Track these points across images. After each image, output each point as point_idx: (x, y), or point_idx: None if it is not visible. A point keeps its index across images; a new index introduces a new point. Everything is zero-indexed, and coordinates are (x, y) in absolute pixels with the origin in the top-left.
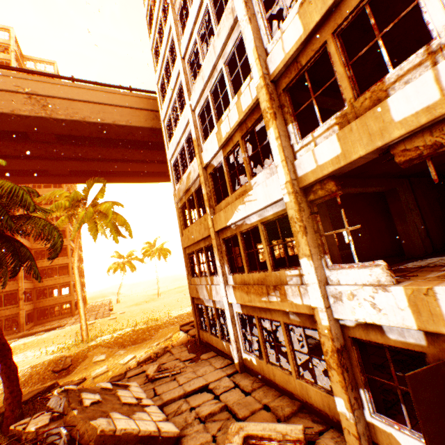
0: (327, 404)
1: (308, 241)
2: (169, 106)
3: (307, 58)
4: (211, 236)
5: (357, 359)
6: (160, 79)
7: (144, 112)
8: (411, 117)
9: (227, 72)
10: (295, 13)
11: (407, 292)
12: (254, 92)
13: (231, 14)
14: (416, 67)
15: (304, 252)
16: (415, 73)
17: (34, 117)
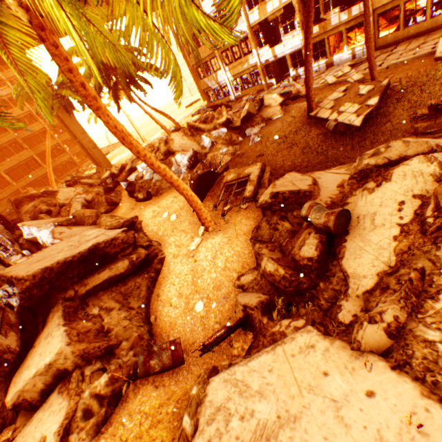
0: (260, 87)
1: (254, 44)
2: None
3: None
4: (215, 53)
5: (265, 71)
6: None
7: None
8: (270, 13)
9: None
10: None
11: (271, 50)
12: None
13: None
14: (270, 1)
15: (253, 48)
16: (270, 2)
17: None
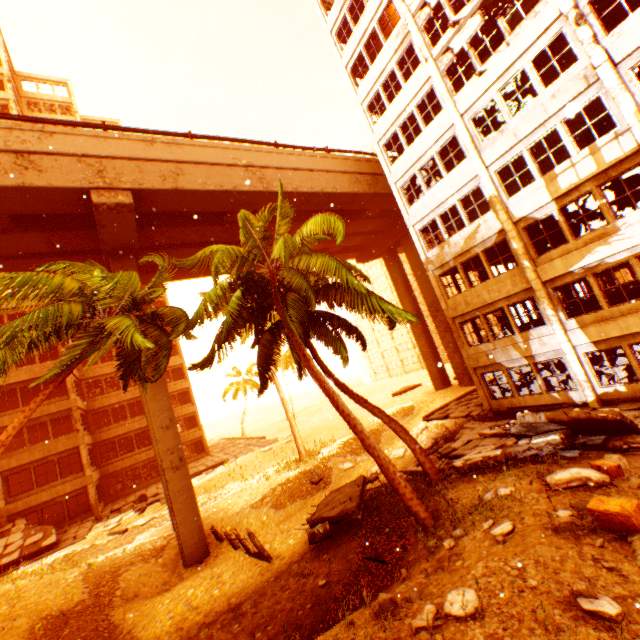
0: None
1: None
2: (412, 165)
3: None
4: (532, 288)
5: None
6: (384, 137)
7: (345, 175)
8: None
9: (565, 130)
10: None
11: None
12: (628, 147)
13: (582, 81)
14: None
15: None
16: None
17: (252, 193)
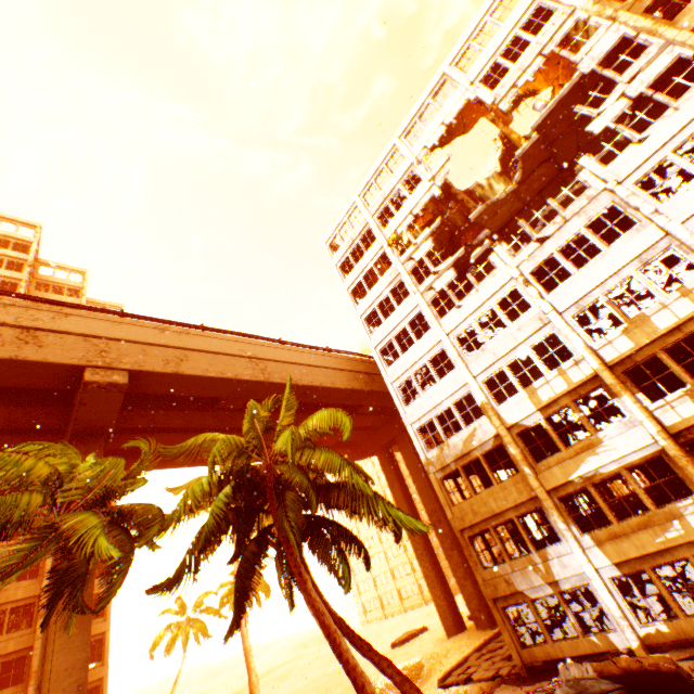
0: None
1: None
2: (407, 369)
3: (641, 358)
4: (538, 497)
5: None
6: (381, 343)
7: (344, 372)
8: None
9: (534, 353)
10: (618, 334)
11: None
12: (587, 371)
13: (538, 320)
14: None
15: None
16: None
17: (252, 381)
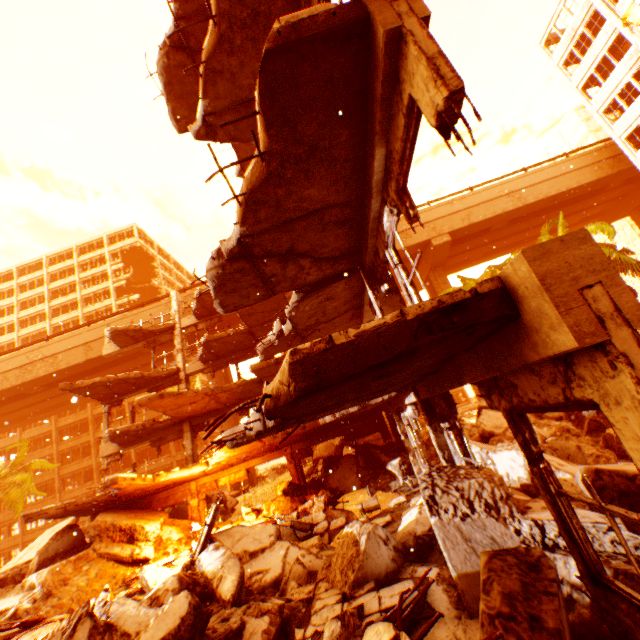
0: None
1: None
2: None
3: None
4: None
5: None
6: (624, 132)
7: (585, 169)
8: None
9: None
10: None
11: None
12: None
13: None
14: None
15: None
16: None
17: (513, 210)
